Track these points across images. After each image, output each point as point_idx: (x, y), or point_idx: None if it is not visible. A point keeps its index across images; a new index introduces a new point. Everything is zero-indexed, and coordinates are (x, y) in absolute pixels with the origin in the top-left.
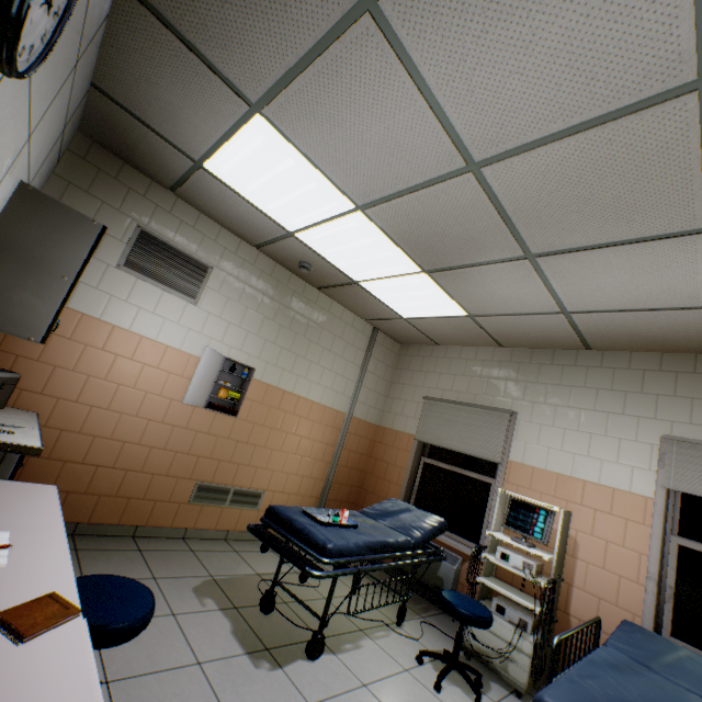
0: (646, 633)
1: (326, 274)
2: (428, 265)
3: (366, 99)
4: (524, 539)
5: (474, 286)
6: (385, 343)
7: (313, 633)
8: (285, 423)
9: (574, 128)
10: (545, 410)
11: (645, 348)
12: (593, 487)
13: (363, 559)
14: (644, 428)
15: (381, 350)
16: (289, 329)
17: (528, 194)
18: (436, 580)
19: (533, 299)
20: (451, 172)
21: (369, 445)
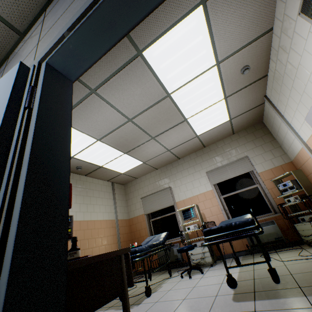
0: (226, 220)
1: (88, 168)
2: (125, 151)
3: (96, 110)
4: (191, 220)
5: (141, 152)
6: (118, 187)
7: (145, 287)
8: (93, 234)
9: (149, 107)
10: (178, 181)
11: (191, 152)
12: (199, 195)
13: (149, 250)
14: (201, 172)
15: (118, 190)
16: (80, 195)
17: (146, 123)
18: (175, 257)
19: (159, 150)
20: (124, 122)
21: (129, 228)
